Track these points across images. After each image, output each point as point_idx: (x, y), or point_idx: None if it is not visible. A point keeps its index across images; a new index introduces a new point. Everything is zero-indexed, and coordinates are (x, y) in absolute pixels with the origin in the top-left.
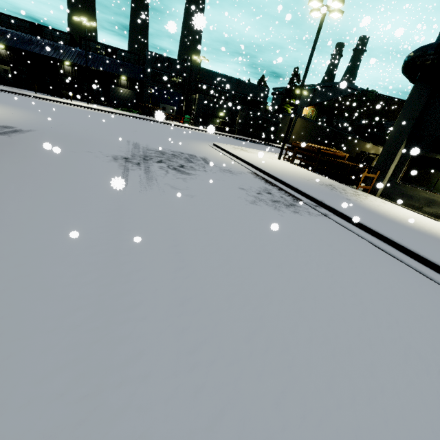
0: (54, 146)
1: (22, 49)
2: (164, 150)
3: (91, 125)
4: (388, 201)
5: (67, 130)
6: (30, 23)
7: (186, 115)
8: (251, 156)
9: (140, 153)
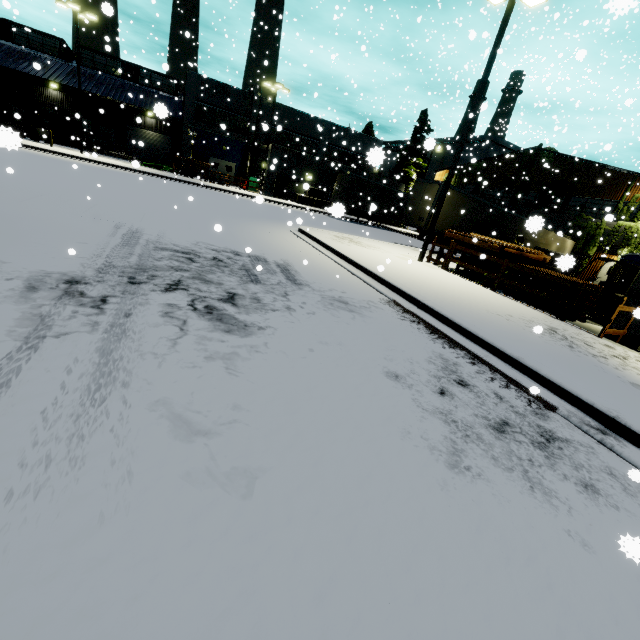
0: None
1: None
2: (197, 247)
3: (53, 188)
4: None
5: None
6: None
7: (252, 176)
8: (372, 256)
9: (129, 261)
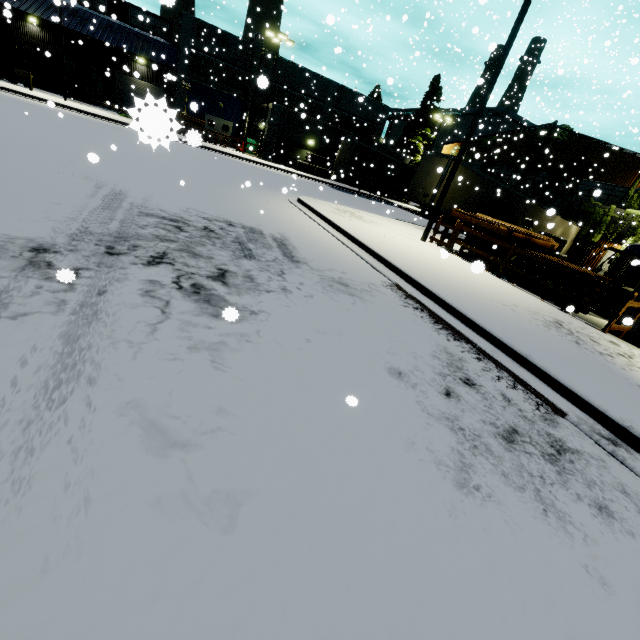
0: None
1: None
2: (187, 214)
3: (29, 138)
4: None
5: None
6: None
7: (250, 138)
8: (374, 233)
9: (109, 227)
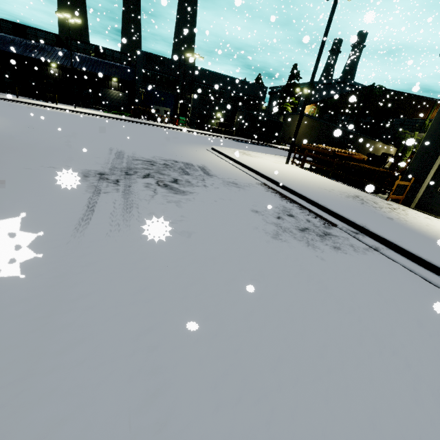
0: (2, 161)
1: (3, 50)
2: (154, 158)
3: (70, 130)
4: (428, 214)
5: (34, 138)
6: (13, 24)
7: (181, 116)
8: (256, 161)
9: (123, 165)
